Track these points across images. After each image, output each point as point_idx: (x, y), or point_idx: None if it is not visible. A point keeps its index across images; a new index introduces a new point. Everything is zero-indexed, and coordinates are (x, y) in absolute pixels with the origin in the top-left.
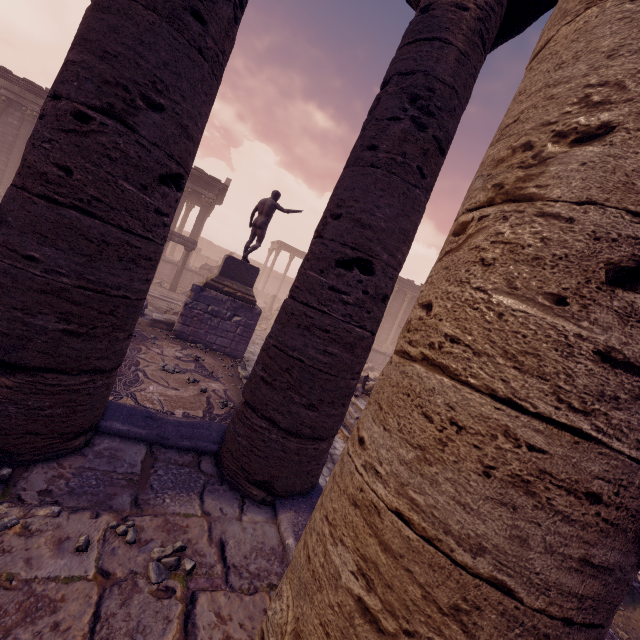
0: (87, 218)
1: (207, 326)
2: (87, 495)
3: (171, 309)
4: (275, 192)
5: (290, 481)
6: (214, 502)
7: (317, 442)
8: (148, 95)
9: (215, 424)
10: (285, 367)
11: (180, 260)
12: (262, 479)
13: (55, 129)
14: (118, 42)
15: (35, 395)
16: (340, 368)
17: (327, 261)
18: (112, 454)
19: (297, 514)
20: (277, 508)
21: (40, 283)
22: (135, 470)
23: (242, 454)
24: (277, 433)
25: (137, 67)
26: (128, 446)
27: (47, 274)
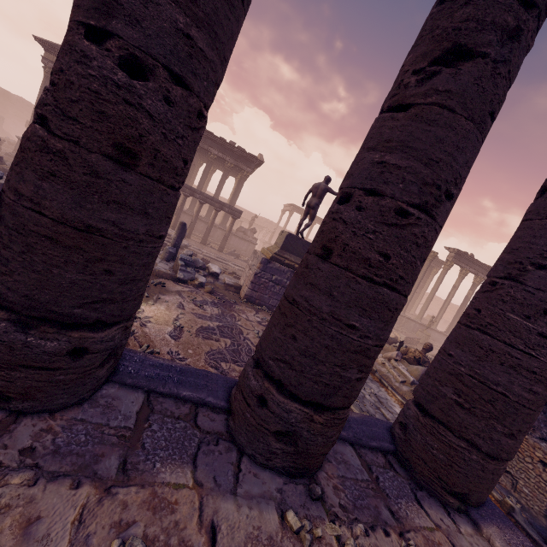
0: (393, 293)
1: (270, 292)
2: (364, 509)
3: (226, 269)
4: (327, 177)
5: (482, 495)
6: (432, 511)
7: (505, 462)
8: (449, 189)
9: (373, 418)
10: (487, 398)
11: (221, 223)
12: (460, 491)
13: (378, 222)
14: (441, 150)
15: (331, 427)
16: (539, 404)
17: (534, 308)
18: (342, 458)
19: (499, 529)
20: (476, 519)
21: (355, 345)
22: (366, 476)
23: (440, 466)
24: (477, 454)
25: (450, 169)
26: (342, 448)
27: (361, 338)
